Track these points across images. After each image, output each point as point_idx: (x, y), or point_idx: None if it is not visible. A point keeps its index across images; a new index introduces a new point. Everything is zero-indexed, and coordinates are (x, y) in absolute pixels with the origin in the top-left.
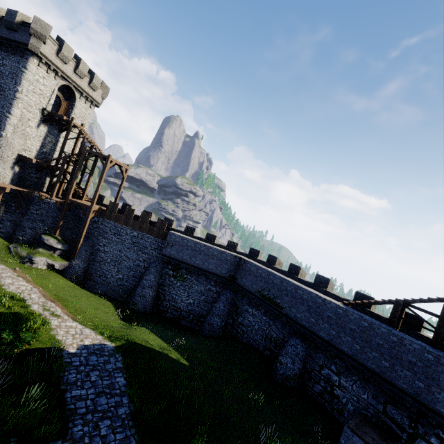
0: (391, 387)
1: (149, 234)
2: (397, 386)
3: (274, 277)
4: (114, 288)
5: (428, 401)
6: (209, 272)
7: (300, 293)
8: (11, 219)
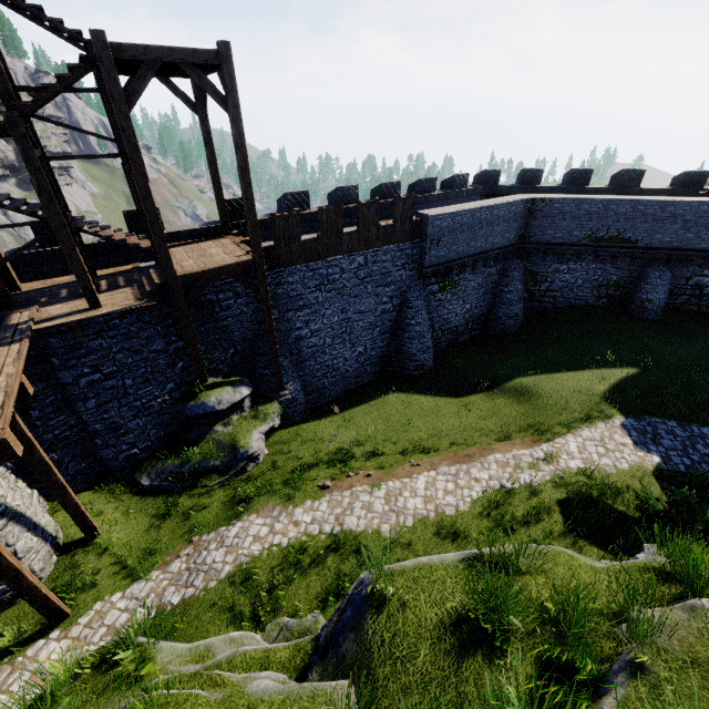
0: None
1: (387, 245)
2: None
3: (618, 206)
4: (356, 374)
5: None
6: (493, 251)
7: (670, 210)
8: (45, 444)
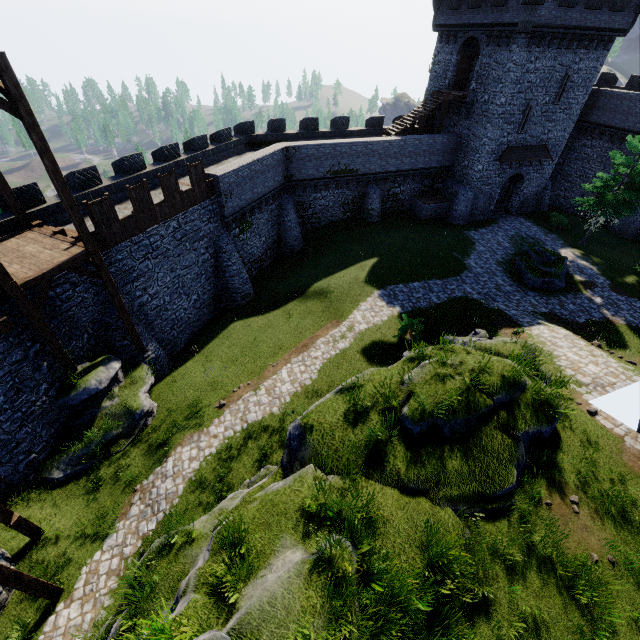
0: (428, 170)
1: (192, 207)
2: (432, 167)
3: (341, 148)
4: (197, 318)
5: (443, 164)
6: (270, 193)
7: (370, 148)
8: None
